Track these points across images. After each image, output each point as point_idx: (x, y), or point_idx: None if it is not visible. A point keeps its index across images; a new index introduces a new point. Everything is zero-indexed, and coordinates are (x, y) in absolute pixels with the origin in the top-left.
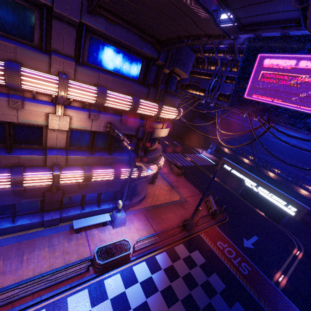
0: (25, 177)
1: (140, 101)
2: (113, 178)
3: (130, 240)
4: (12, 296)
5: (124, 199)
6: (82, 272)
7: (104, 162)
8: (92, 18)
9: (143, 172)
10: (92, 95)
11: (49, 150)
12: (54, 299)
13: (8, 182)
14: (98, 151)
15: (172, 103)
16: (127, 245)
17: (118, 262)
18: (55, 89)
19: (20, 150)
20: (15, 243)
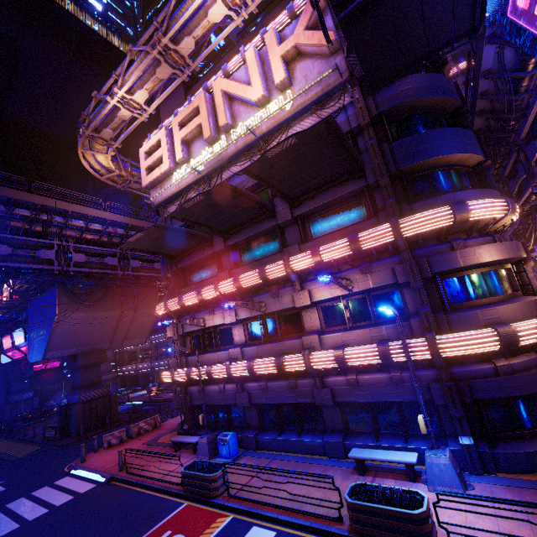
0: (284, 358)
1: (358, 234)
2: (379, 357)
3: (459, 524)
4: (263, 500)
5: (425, 411)
6: (332, 517)
7: (367, 339)
8: (299, 209)
9: (442, 343)
10: (308, 258)
11: (307, 333)
12: (289, 530)
13: (274, 364)
14: (360, 326)
15: (438, 205)
16: (416, 501)
17: (393, 533)
18: (283, 268)
19: (288, 338)
20: (296, 461)
